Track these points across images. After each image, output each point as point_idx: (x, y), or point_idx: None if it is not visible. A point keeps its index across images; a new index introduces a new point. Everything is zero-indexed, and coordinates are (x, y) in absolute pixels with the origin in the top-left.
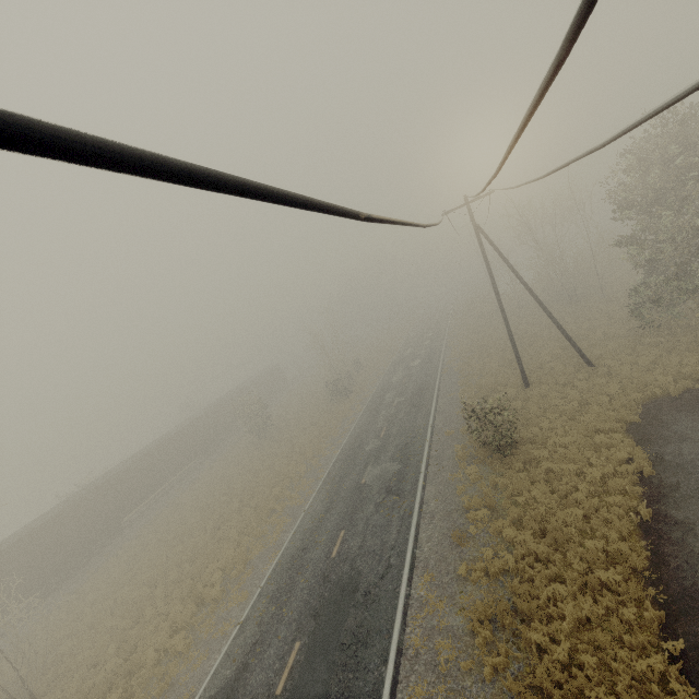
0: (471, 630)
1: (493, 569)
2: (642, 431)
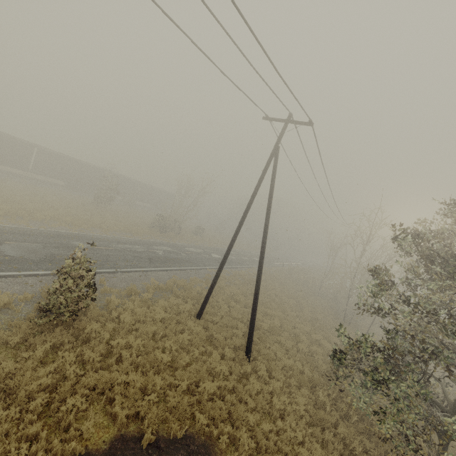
0: None
1: None
2: None
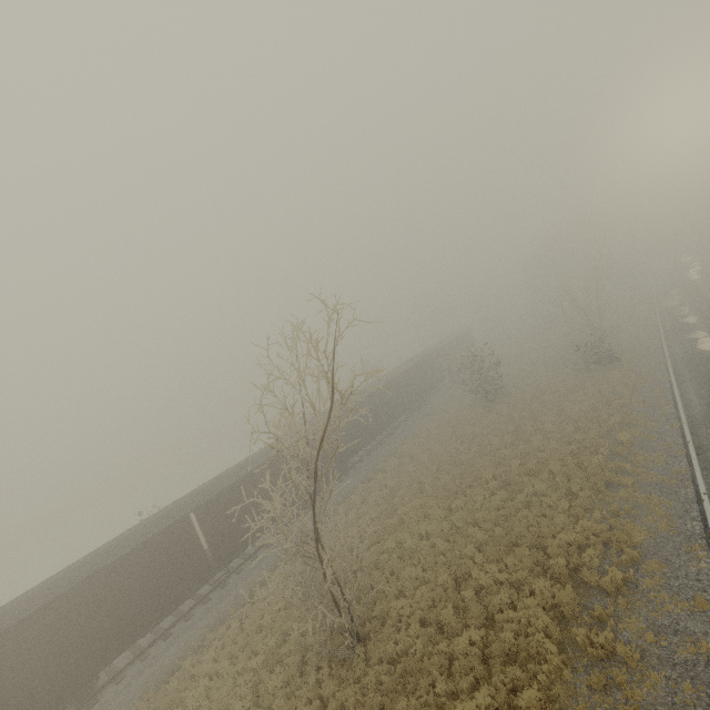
0: None
1: None
2: None
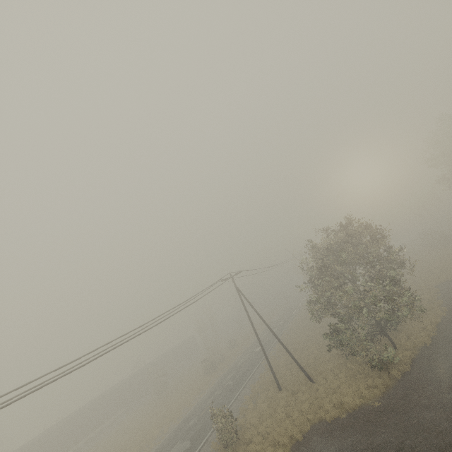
0: None
1: None
2: (297, 450)
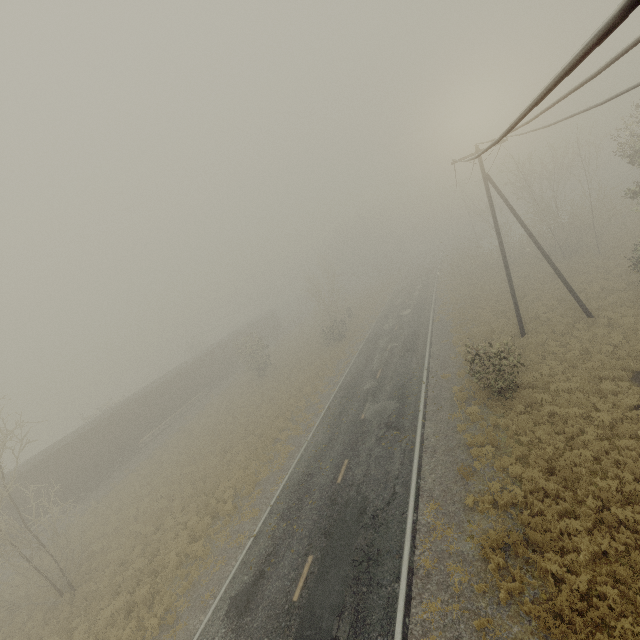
0: (482, 556)
1: (502, 502)
2: None
